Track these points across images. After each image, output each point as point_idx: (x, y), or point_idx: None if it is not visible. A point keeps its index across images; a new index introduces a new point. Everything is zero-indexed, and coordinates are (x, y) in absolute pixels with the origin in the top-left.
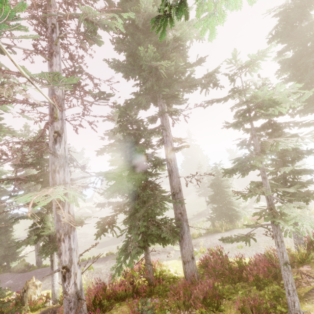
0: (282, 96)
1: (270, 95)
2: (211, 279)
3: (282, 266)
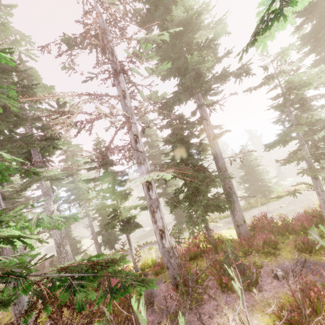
0: (311, 77)
1: (304, 80)
2: (264, 233)
3: (323, 210)
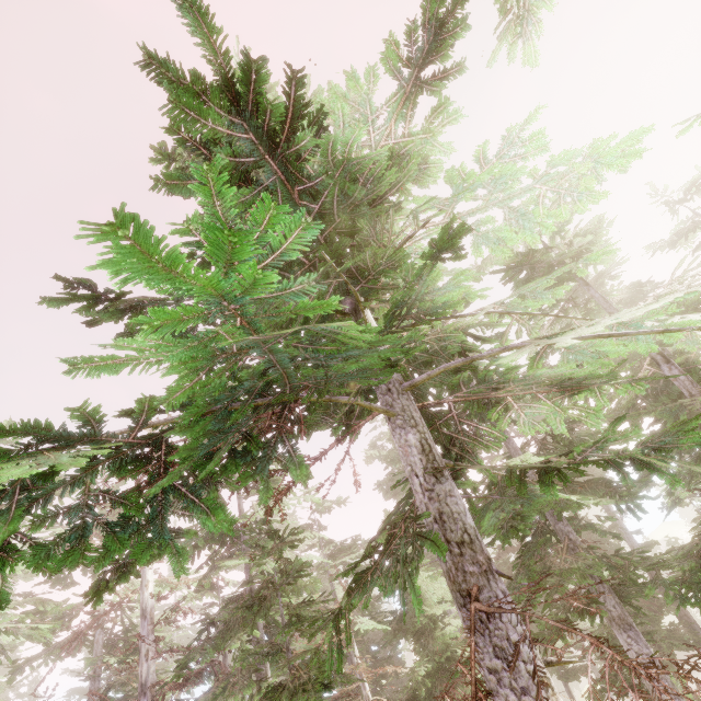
0: None
1: None
2: None
3: None
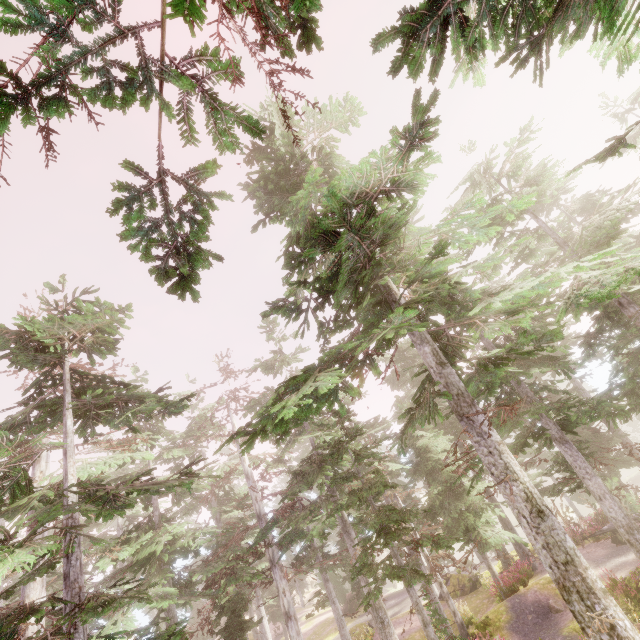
0: None
1: None
2: None
3: None
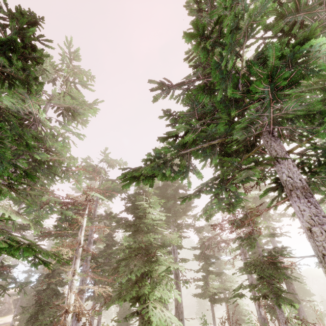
0: None
1: None
2: None
3: None
